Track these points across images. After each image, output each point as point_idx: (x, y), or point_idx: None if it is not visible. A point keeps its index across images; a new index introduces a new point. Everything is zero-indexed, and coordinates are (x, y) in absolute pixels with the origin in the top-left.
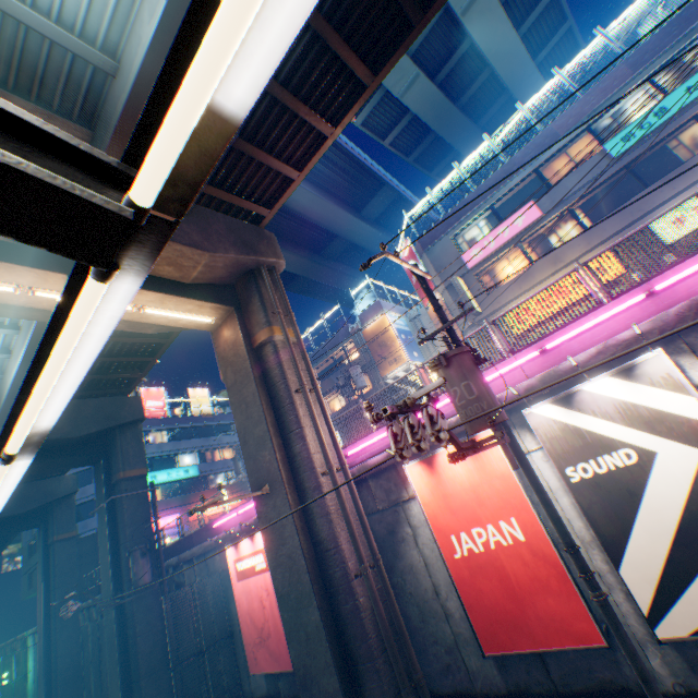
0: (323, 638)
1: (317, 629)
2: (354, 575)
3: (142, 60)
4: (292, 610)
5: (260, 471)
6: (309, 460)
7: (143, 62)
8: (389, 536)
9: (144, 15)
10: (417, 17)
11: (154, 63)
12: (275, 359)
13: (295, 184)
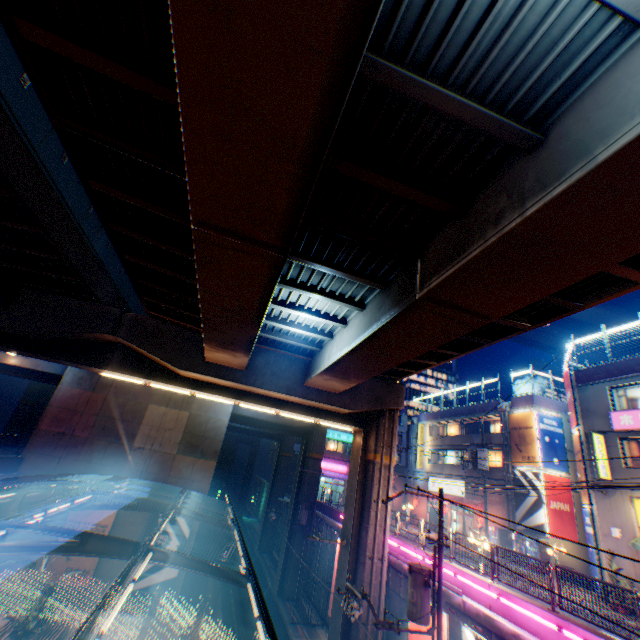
0: (339, 635)
1: (338, 629)
2: (362, 621)
3: (322, 369)
4: (335, 609)
5: (345, 529)
6: (364, 544)
7: (323, 370)
8: (399, 614)
9: (328, 348)
10: (484, 341)
11: (327, 370)
12: (370, 474)
13: (413, 373)
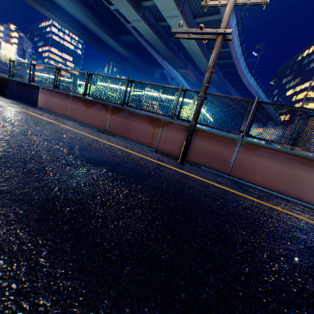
0: None
1: None
2: None
3: None
4: None
5: None
6: None
7: None
8: None
9: None
10: None
11: None
12: None
13: None
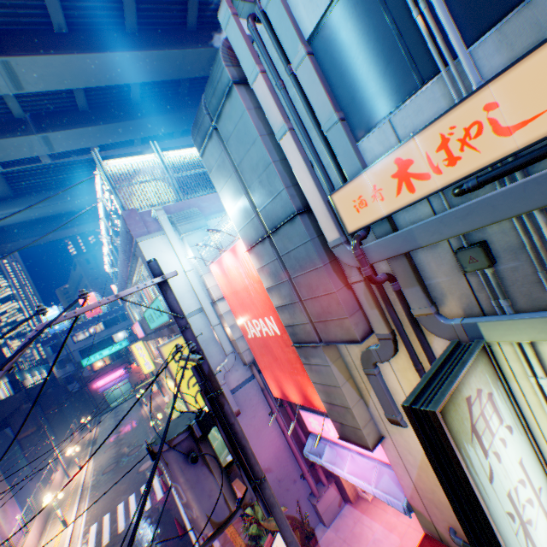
0: None
1: None
2: None
3: None
4: None
5: None
6: None
7: None
8: None
9: None
10: None
11: None
12: None
13: None
